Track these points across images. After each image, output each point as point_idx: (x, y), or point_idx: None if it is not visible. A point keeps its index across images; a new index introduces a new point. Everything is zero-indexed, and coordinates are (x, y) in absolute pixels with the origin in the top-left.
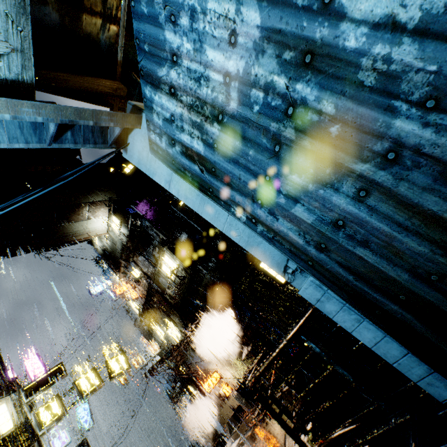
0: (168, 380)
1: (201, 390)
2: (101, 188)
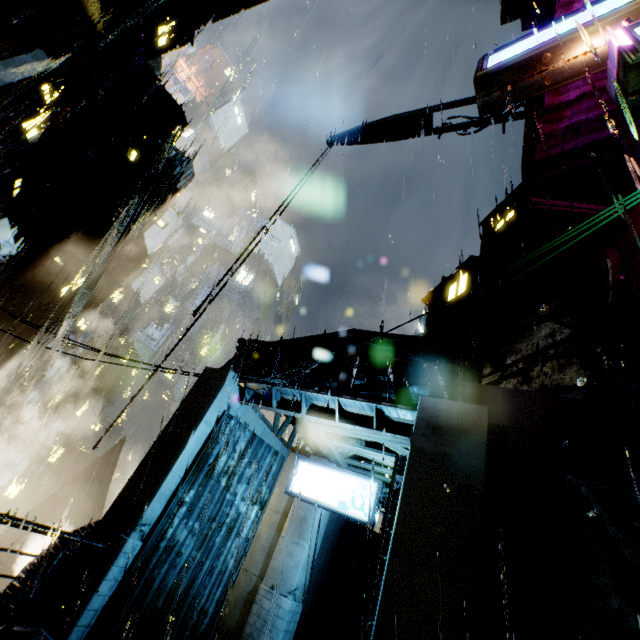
0: None
1: None
2: None
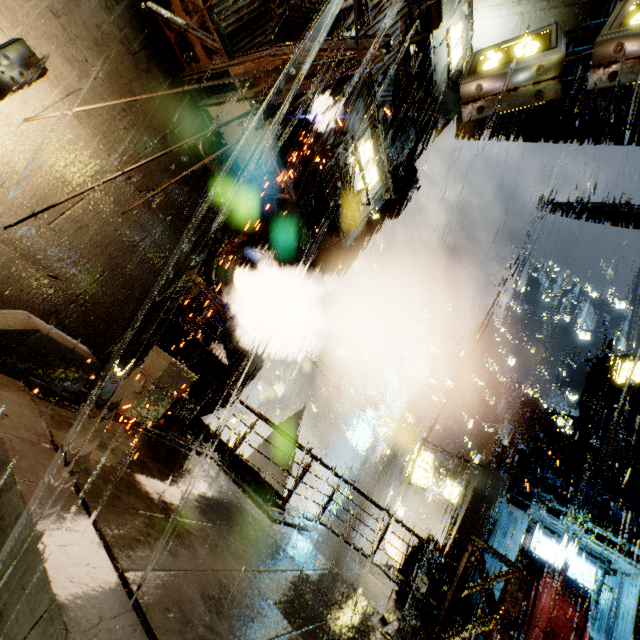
0: None
1: None
2: (486, 124)
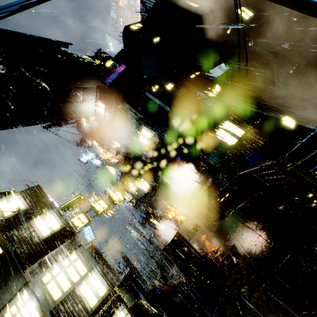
0: (141, 214)
1: (161, 220)
2: (92, 76)
